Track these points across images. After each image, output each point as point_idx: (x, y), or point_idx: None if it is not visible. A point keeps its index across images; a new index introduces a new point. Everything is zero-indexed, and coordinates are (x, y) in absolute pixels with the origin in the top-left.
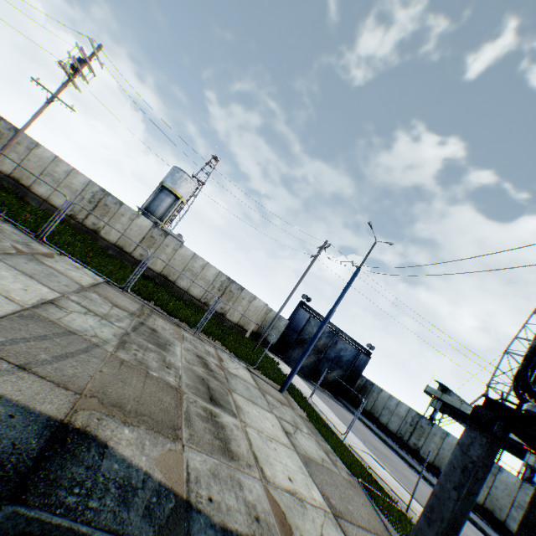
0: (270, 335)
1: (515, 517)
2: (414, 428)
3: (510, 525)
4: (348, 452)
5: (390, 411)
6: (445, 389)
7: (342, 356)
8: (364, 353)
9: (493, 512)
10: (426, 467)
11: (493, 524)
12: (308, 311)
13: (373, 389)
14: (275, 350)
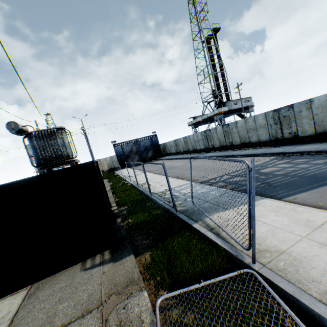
0: (114, 165)
1: (196, 145)
2: (176, 145)
3: (197, 148)
4: (117, 178)
5: (171, 147)
6: (194, 118)
7: (146, 146)
8: (153, 137)
9: (194, 149)
10: (183, 154)
11: (196, 152)
12: (118, 145)
13: (165, 145)
14: (121, 167)
